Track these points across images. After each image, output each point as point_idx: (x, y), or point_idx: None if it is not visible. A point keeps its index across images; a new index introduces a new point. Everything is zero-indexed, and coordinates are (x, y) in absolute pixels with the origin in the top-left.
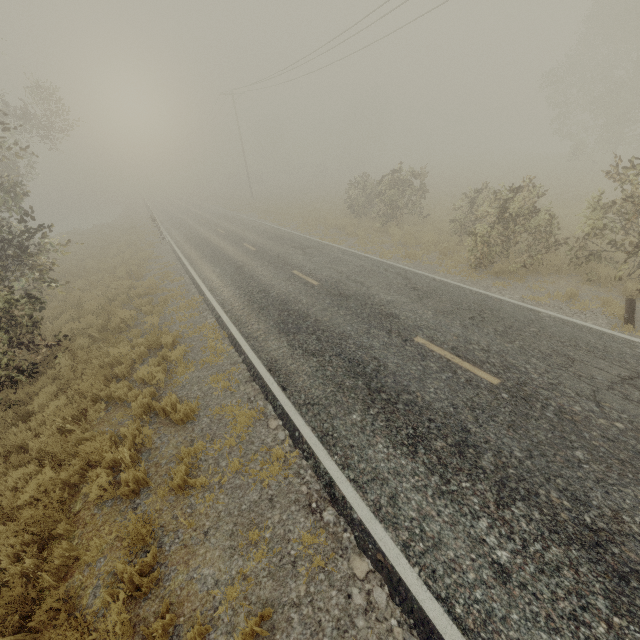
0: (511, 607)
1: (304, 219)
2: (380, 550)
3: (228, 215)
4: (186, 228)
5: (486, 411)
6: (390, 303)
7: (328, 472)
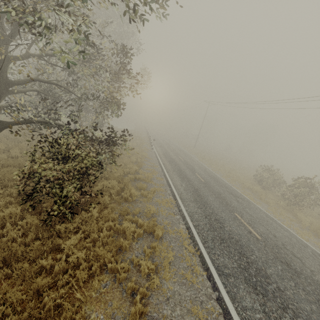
0: None
1: (228, 173)
2: None
3: (183, 151)
4: (163, 148)
5: None
6: None
7: None
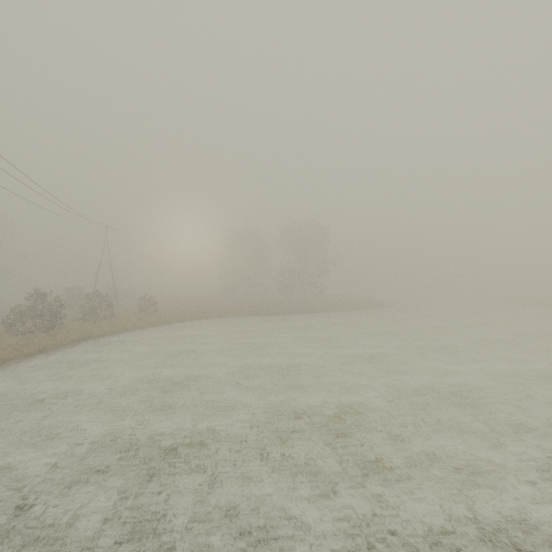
0: None
1: None
2: None
3: None
4: None
5: None
6: None
7: None
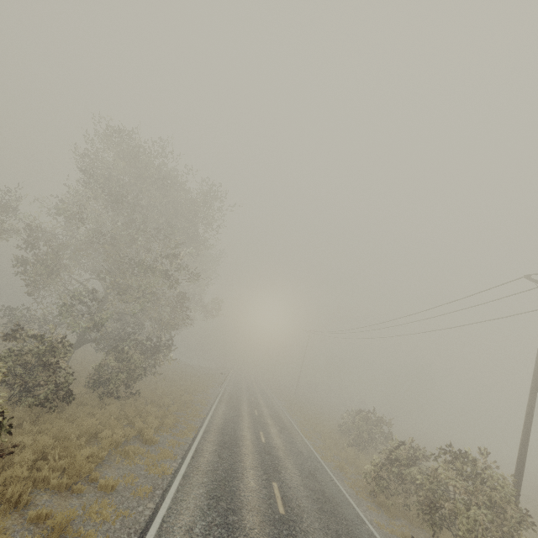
0: (180, 535)
1: (307, 418)
2: (162, 504)
3: (268, 395)
4: (237, 388)
5: (259, 512)
6: (286, 468)
7: (174, 482)
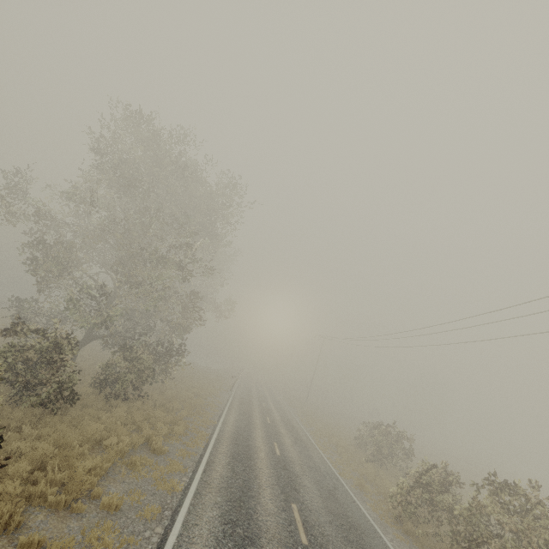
0: None
1: (321, 428)
2: (171, 529)
3: (279, 401)
4: (248, 393)
5: (280, 542)
6: (305, 486)
7: (184, 501)
